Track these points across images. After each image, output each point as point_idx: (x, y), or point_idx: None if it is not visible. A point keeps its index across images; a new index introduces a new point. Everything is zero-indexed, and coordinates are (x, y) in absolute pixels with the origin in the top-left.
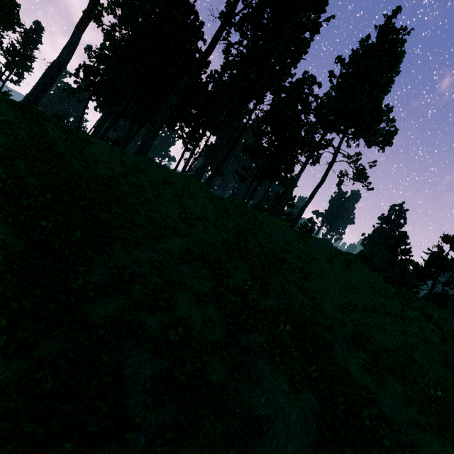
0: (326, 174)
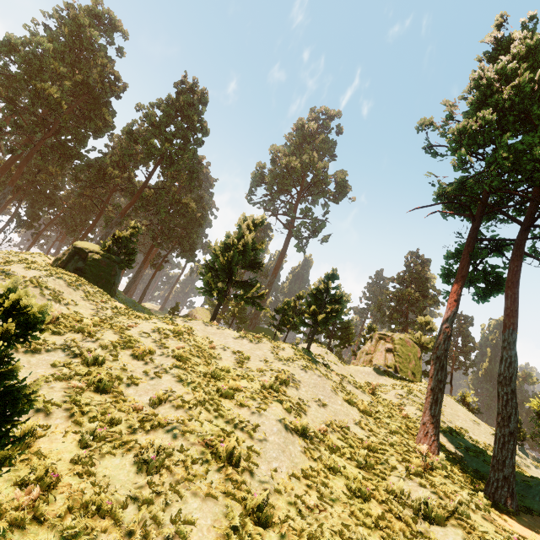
0: (285, 244)
